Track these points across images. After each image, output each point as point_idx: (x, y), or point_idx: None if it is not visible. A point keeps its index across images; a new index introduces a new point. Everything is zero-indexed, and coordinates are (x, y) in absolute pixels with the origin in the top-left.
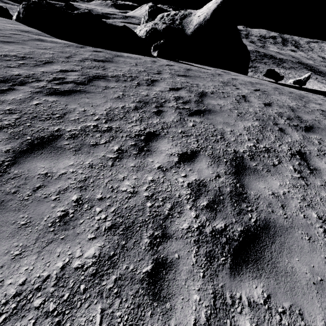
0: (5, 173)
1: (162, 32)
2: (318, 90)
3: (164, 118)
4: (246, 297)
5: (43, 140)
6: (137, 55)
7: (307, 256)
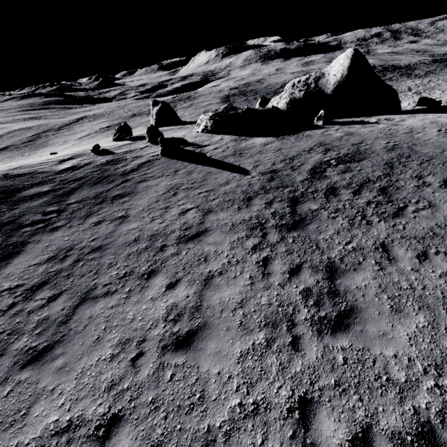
0: (391, 200)
1: (302, 99)
2: None
3: (412, 168)
4: None
5: (381, 189)
6: (313, 130)
7: None
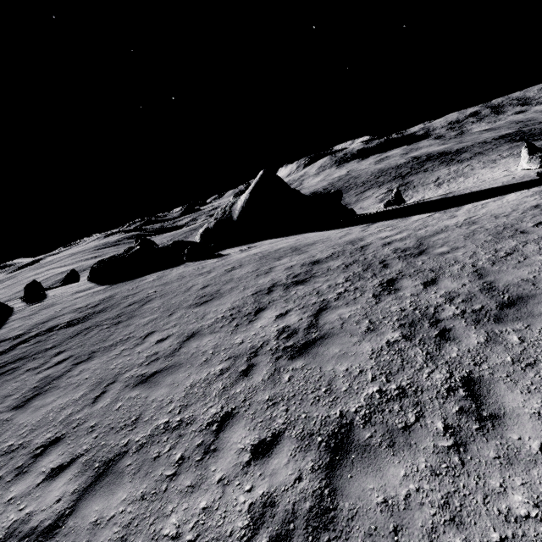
0: None
1: (213, 228)
2: (394, 210)
3: (84, 337)
4: (3, 418)
5: (1, 374)
6: (161, 271)
7: (49, 398)
